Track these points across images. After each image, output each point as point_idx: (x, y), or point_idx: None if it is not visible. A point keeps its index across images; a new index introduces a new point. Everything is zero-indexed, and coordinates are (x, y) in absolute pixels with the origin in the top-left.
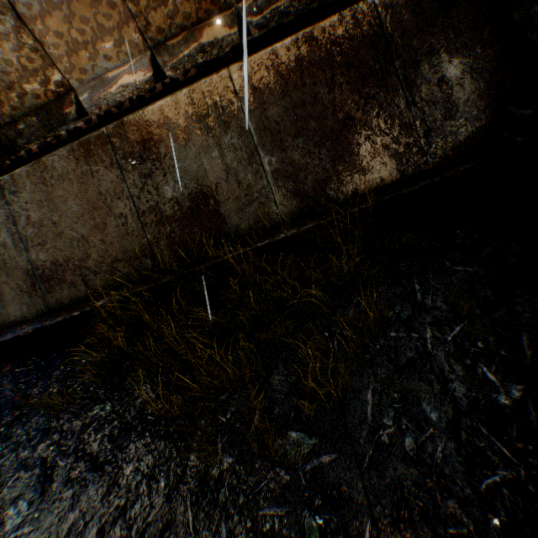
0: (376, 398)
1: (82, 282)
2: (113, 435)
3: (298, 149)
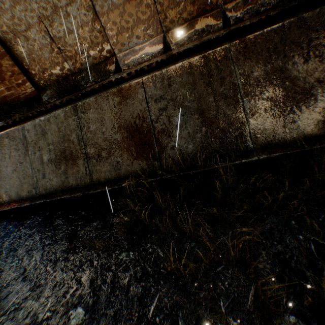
0: None
1: (113, 170)
2: (137, 277)
3: (272, 100)
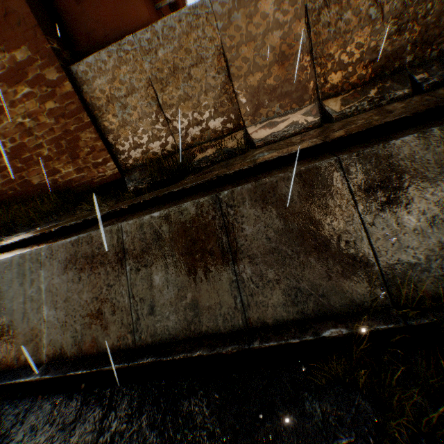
0: None
1: (291, 303)
2: None
3: None
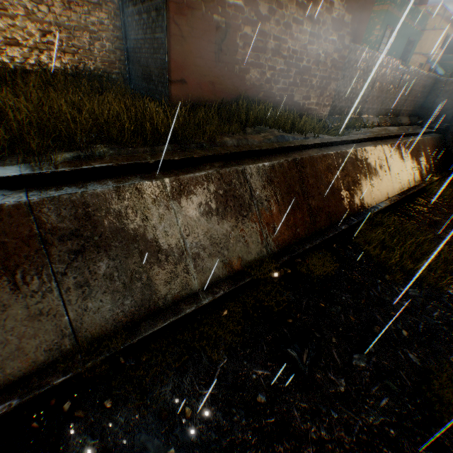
0: None
1: (413, 180)
2: None
3: (432, 160)
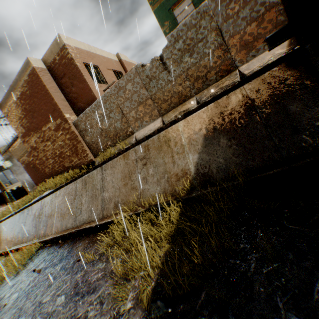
0: (205, 296)
1: (115, 207)
2: (99, 278)
3: (206, 152)
